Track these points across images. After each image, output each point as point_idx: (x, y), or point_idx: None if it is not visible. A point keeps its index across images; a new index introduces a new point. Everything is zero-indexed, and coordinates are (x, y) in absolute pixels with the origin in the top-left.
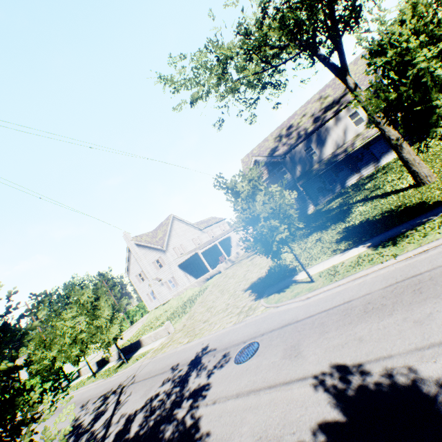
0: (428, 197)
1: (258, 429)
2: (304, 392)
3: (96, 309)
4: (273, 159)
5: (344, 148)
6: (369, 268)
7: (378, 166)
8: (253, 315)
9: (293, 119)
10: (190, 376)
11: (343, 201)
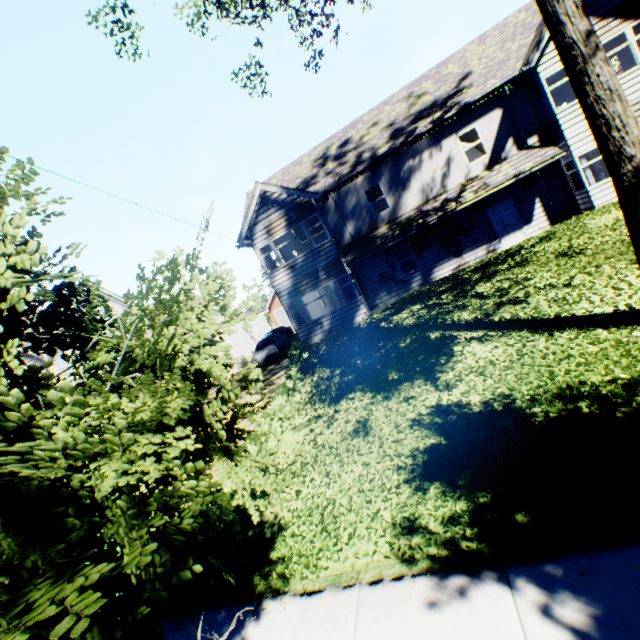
0: None
1: None
2: None
3: None
4: (300, 198)
5: (441, 201)
6: None
7: (496, 249)
8: None
9: (355, 128)
10: None
11: (430, 314)
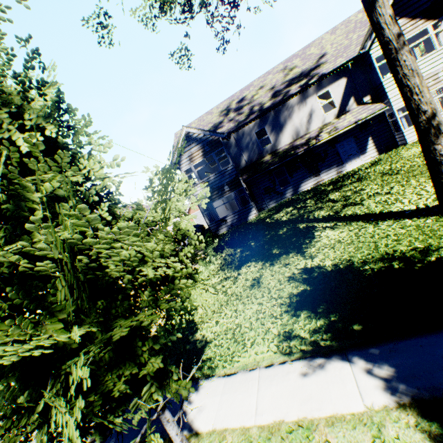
0: None
1: None
2: None
3: None
4: (212, 137)
5: (306, 139)
6: None
7: (342, 171)
8: None
9: (248, 90)
10: None
11: (299, 213)
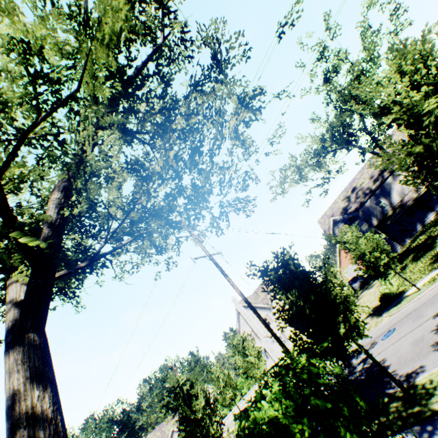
0: None
1: (410, 341)
2: (429, 322)
3: (244, 349)
4: (348, 216)
5: (409, 195)
6: None
7: None
8: (381, 323)
9: (354, 182)
10: (352, 361)
11: (426, 236)
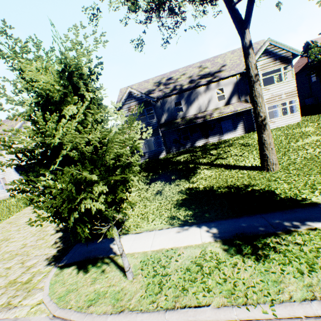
0: (277, 188)
1: None
2: None
3: None
4: (146, 98)
5: (204, 114)
6: (223, 310)
7: (222, 139)
8: (13, 311)
9: (175, 73)
10: None
11: (191, 158)
